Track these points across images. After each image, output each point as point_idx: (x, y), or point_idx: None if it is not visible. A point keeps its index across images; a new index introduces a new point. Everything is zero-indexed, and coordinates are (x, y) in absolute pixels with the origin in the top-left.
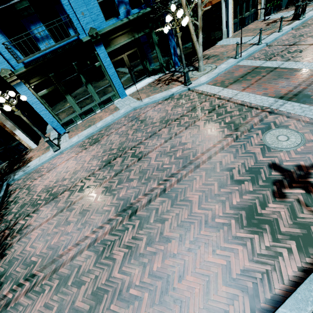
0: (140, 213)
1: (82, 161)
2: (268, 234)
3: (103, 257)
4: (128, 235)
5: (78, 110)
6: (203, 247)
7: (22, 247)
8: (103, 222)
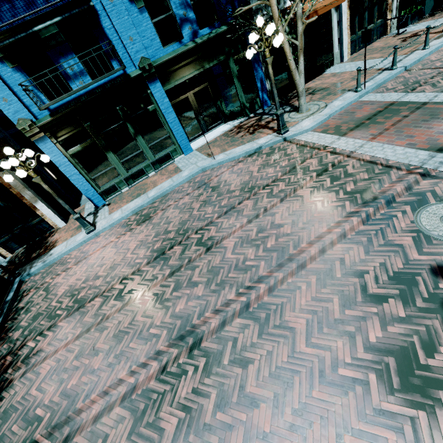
0: (206, 346)
1: (125, 249)
2: None
3: (144, 422)
4: (187, 386)
5: (123, 172)
6: (318, 425)
7: (25, 388)
8: (148, 356)
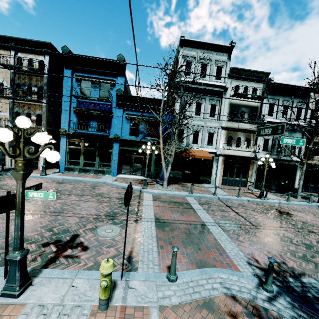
0: None
1: None
2: (3, 251)
3: None
4: None
5: (81, 166)
6: None
7: None
8: None
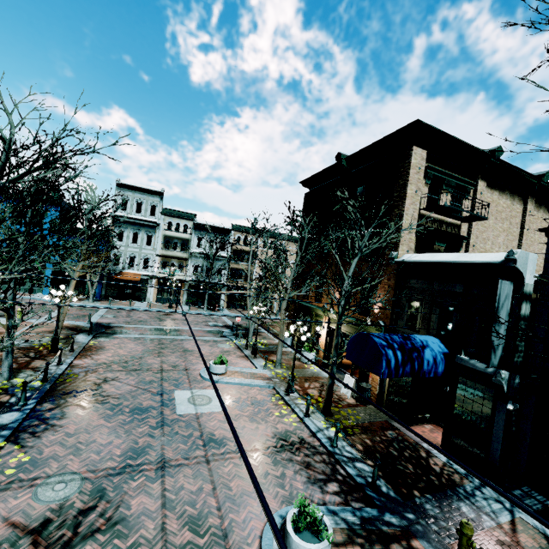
0: None
1: None
2: None
3: None
4: None
5: None
6: None
7: None
8: None
